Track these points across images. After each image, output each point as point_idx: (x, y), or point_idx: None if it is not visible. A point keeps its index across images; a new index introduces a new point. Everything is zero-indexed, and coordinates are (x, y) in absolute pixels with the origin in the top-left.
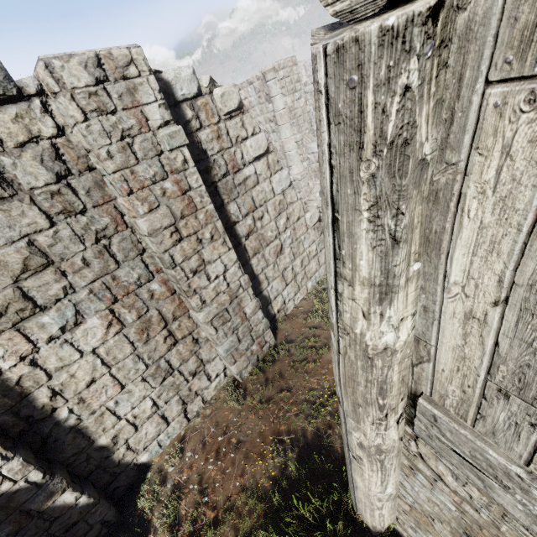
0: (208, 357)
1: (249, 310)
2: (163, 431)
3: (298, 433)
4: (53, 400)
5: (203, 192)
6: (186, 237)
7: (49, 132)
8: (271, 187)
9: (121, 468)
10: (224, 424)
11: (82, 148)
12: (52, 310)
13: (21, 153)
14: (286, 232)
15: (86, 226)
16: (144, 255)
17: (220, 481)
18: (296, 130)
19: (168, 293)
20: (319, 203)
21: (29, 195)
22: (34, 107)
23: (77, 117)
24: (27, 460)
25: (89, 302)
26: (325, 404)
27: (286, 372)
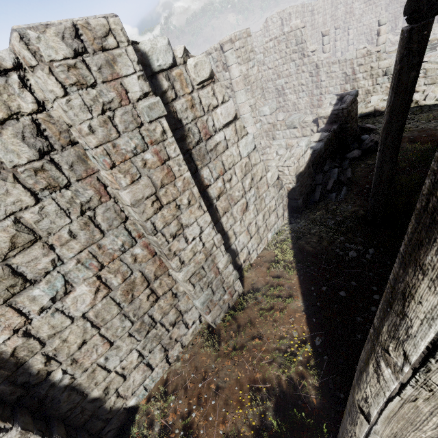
0: (185, 307)
1: (222, 265)
2: (148, 377)
3: (273, 381)
4: (47, 365)
5: (180, 161)
6: (166, 204)
7: (29, 107)
8: (238, 151)
9: (112, 414)
10: (203, 369)
11: (63, 122)
12: (42, 282)
13: (1, 130)
14: (251, 191)
15: (71, 200)
16: (127, 223)
17: (203, 427)
18: (250, 95)
19: (149, 255)
20: (277, 162)
21: (12, 173)
22: (12, 82)
23: (57, 91)
24: (25, 428)
25: (77, 271)
26: (296, 353)
27: (256, 319)
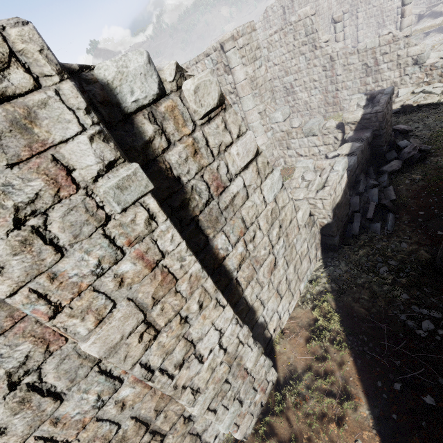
0: (204, 426)
1: (250, 364)
2: None
3: None
4: None
5: (183, 252)
6: (164, 326)
7: None
8: (262, 197)
9: None
10: None
11: None
12: None
13: None
14: (279, 242)
15: None
16: (103, 362)
17: None
18: (259, 100)
19: (145, 389)
20: (306, 193)
21: None
22: None
23: None
24: None
25: None
26: None
27: (303, 435)
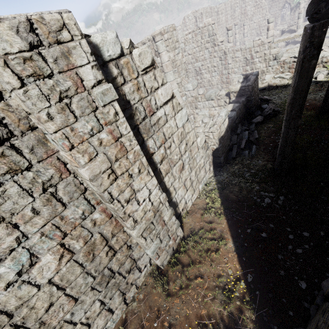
0: (138, 255)
1: (167, 218)
2: (109, 320)
3: (216, 317)
4: None
5: (131, 137)
6: (120, 175)
7: None
8: (175, 123)
9: None
10: (156, 308)
11: (22, 110)
12: (7, 260)
13: None
14: (185, 154)
15: (33, 180)
16: (86, 193)
17: None
18: (177, 75)
19: (107, 218)
20: (203, 129)
21: None
22: None
23: (13, 83)
24: None
25: (41, 244)
26: (233, 290)
27: (196, 260)
